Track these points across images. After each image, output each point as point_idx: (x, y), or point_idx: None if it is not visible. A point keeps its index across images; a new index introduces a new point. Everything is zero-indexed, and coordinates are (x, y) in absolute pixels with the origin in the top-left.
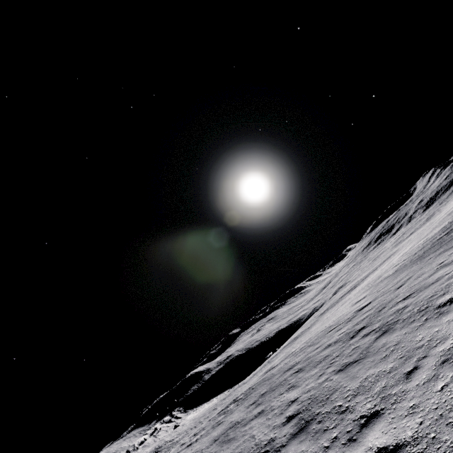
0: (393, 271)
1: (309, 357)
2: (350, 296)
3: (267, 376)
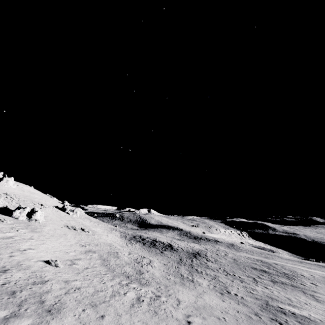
0: None
1: (278, 269)
2: None
3: (272, 264)
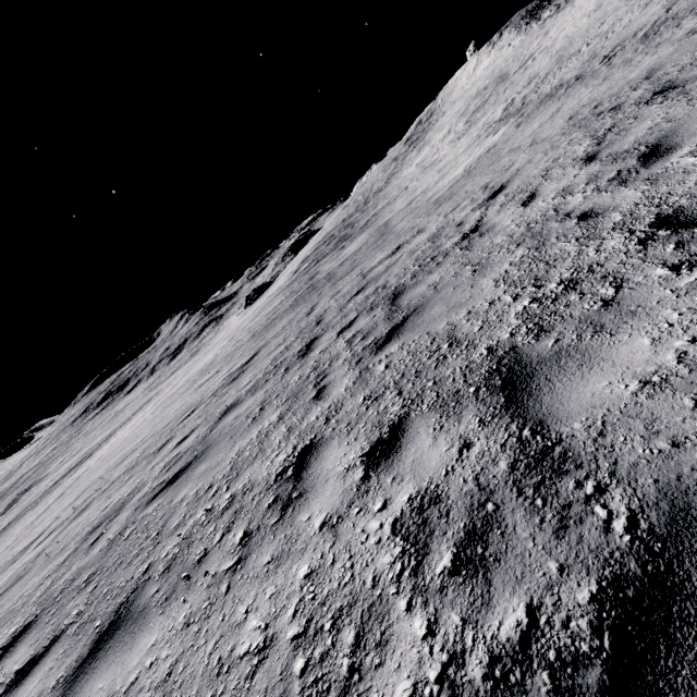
0: (244, 341)
1: (179, 454)
2: (83, 469)
3: None
